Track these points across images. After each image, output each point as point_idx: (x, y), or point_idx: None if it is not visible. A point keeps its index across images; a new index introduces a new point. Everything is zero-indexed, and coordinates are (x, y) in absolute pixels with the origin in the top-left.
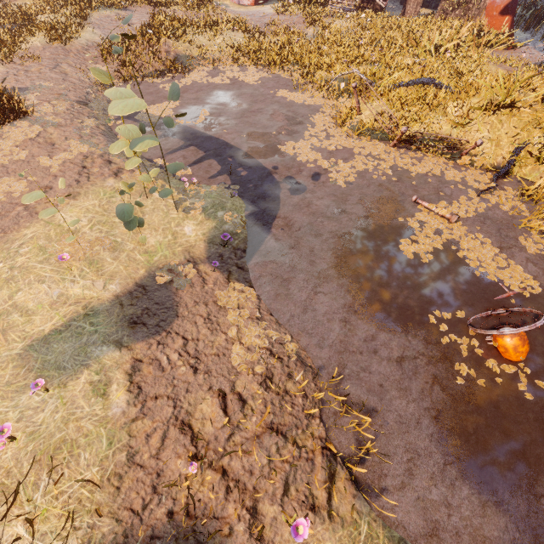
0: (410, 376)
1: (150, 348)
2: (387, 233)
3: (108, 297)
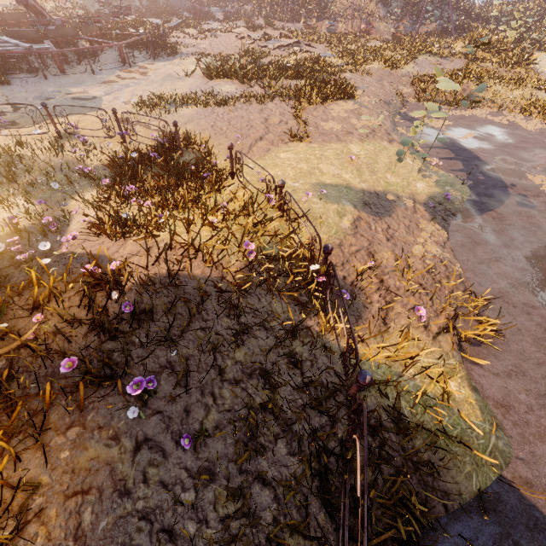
0: None
1: (368, 219)
2: None
3: (359, 187)
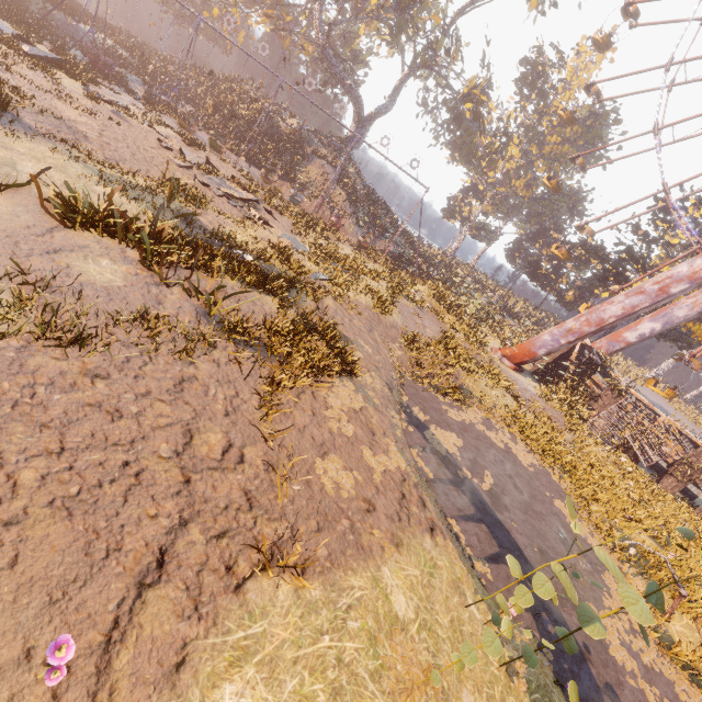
0: None
1: None
2: None
3: None
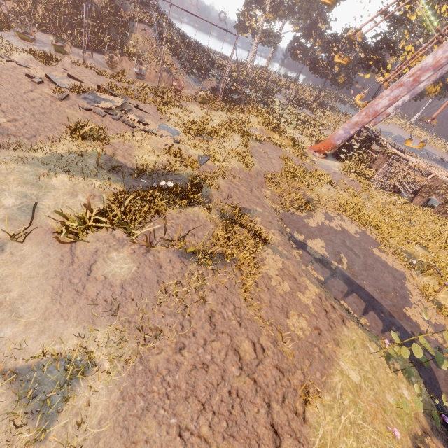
0: None
1: None
2: None
3: None
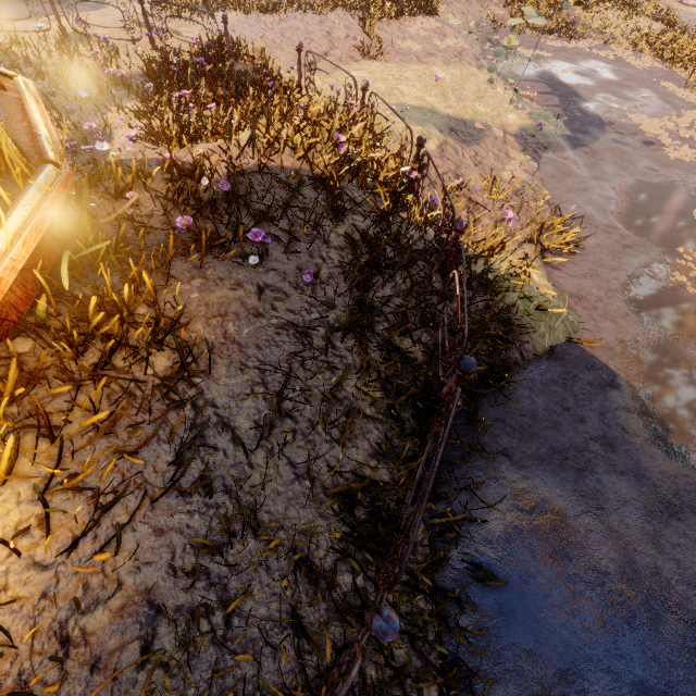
0: (627, 255)
1: (455, 145)
2: (688, 199)
3: (445, 113)
